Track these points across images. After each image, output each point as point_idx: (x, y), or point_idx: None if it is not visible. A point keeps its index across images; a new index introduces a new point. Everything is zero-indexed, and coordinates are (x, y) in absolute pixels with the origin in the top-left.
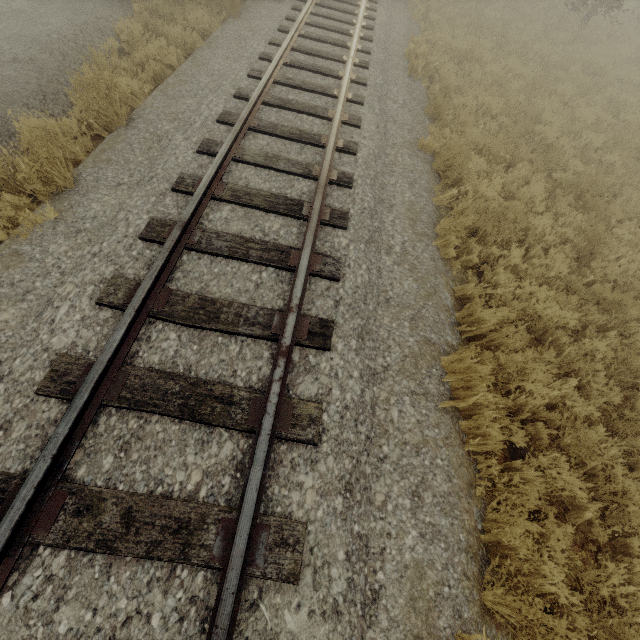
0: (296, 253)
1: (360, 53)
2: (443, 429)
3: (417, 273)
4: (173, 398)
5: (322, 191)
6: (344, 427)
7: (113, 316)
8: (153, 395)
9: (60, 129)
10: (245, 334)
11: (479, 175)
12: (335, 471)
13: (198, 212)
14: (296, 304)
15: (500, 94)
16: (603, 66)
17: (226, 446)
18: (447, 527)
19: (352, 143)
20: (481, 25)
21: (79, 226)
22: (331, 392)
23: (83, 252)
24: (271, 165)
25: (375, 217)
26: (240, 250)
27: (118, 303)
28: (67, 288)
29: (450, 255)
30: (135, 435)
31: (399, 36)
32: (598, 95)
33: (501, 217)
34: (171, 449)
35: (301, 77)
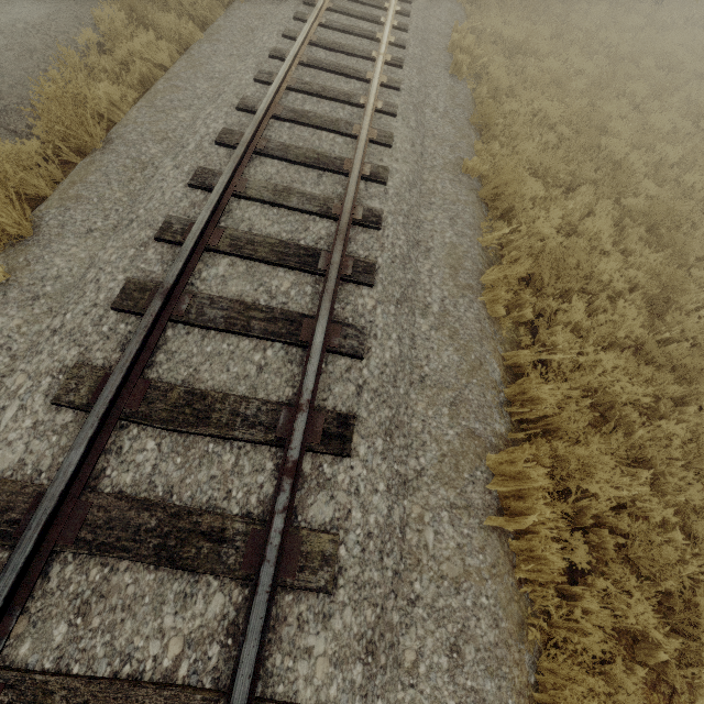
0: (309, 323)
1: (393, 47)
2: (489, 554)
3: (459, 340)
4: (147, 537)
5: (343, 238)
6: (366, 564)
7: (74, 420)
8: (121, 534)
9: (16, 158)
10: (243, 440)
11: (534, 202)
12: (354, 628)
13: (187, 270)
14: (307, 400)
15: (560, 98)
16: (680, 59)
17: (215, 601)
18: (493, 692)
19: (381, 169)
20: (537, 7)
21: (37, 290)
22: (350, 515)
23: (41, 326)
24: (281, 201)
25: (408, 267)
26: (239, 321)
27: (80, 403)
28: (17, 380)
29: (499, 313)
30: (97, 591)
31: (440, 23)
32: (674, 96)
33: (561, 261)
34: (143, 609)
35: (320, 80)
